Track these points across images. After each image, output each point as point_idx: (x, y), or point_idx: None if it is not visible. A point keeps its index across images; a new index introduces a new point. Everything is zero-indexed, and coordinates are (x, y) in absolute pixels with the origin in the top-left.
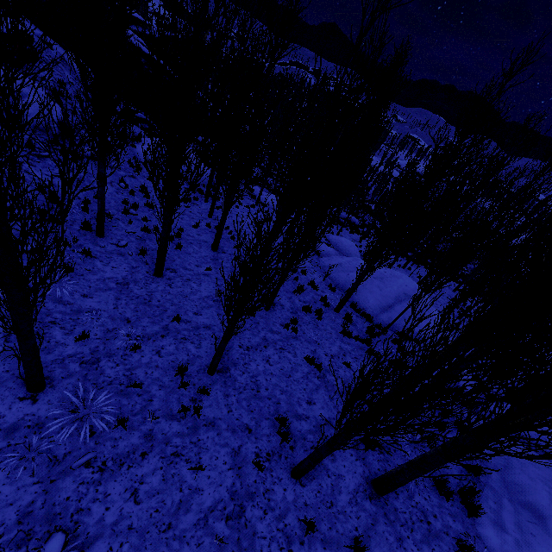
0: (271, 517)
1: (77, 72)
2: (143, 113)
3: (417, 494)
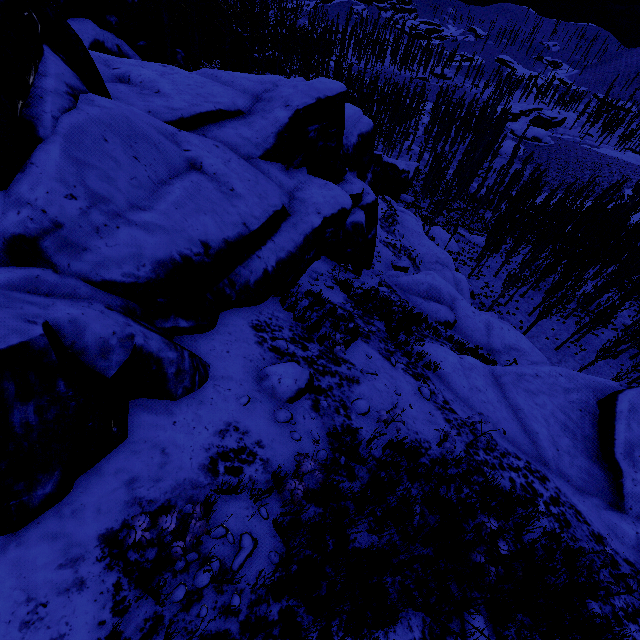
0: (614, 364)
1: None
2: None
3: (639, 359)
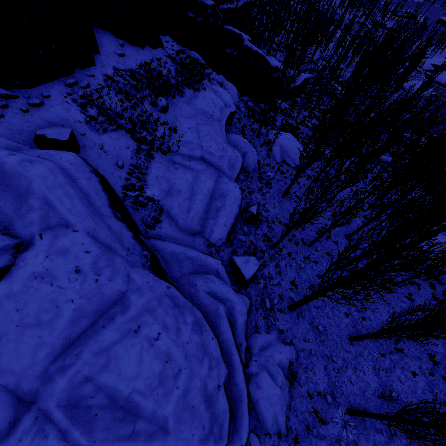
0: (442, 393)
1: (232, 97)
2: (247, 97)
3: None
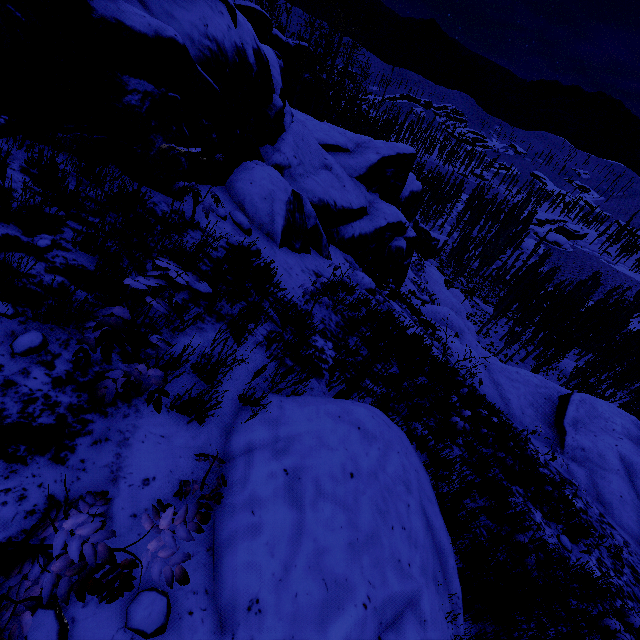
0: None
1: None
2: None
3: None
